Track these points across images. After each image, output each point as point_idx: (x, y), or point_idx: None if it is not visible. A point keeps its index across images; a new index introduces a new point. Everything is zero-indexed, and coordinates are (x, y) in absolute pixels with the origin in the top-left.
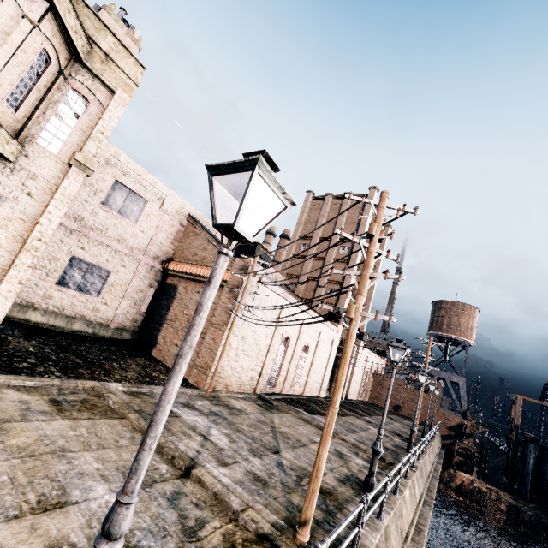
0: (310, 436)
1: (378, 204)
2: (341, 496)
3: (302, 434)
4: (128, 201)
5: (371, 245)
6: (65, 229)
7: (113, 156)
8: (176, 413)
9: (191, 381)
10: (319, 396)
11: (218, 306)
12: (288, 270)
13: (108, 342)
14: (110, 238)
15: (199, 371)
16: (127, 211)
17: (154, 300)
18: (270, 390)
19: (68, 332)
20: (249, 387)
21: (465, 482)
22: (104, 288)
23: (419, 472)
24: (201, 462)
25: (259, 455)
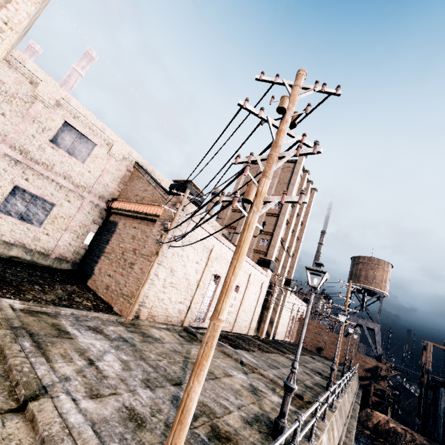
0: (226, 369)
1: (293, 83)
2: (242, 442)
3: (218, 366)
4: (76, 143)
5: (281, 123)
6: (9, 159)
7: (63, 99)
8: (72, 335)
9: (116, 309)
10: (248, 334)
11: (149, 239)
12: (227, 222)
13: (45, 269)
14: (56, 174)
15: (125, 299)
16: (75, 151)
17: (97, 236)
18: (198, 324)
19: (4, 257)
20: (177, 319)
21: (381, 422)
22: (46, 219)
23: (339, 412)
24: (54, 392)
25: (152, 387)
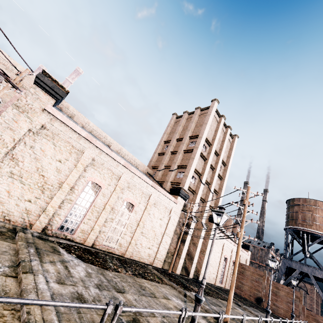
0: None
1: None
2: None
3: None
4: None
5: None
6: None
7: None
8: None
9: None
10: (153, 264)
11: None
12: (154, 164)
13: None
14: None
15: None
16: None
17: None
18: (63, 235)
19: None
20: (22, 221)
21: None
22: None
23: None
24: None
25: None
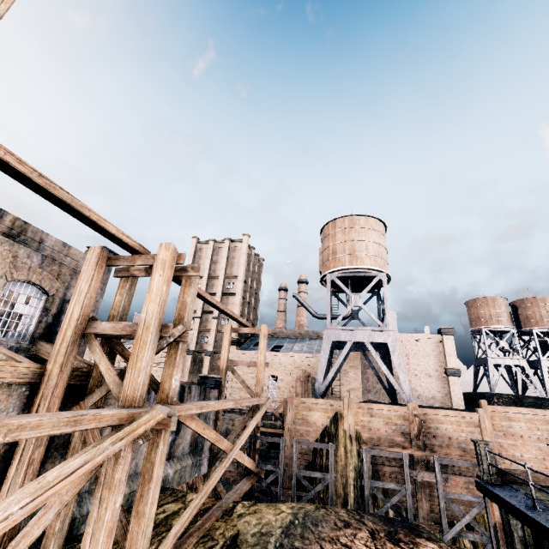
0: None
1: None
2: None
3: None
4: None
5: None
6: None
7: None
8: None
9: None
10: None
11: None
12: None
13: None
14: None
15: None
16: None
17: None
18: None
19: None
20: None
21: None
22: None
23: None
24: None
25: None
